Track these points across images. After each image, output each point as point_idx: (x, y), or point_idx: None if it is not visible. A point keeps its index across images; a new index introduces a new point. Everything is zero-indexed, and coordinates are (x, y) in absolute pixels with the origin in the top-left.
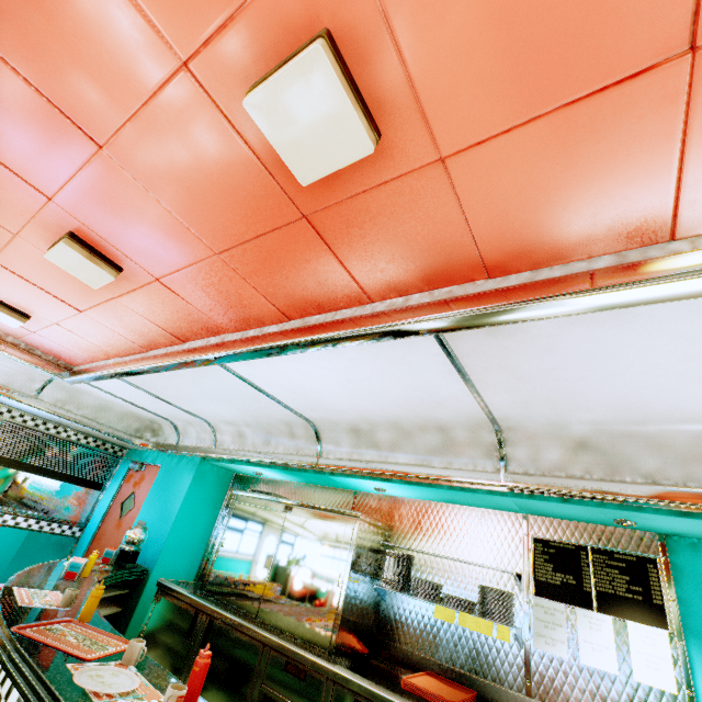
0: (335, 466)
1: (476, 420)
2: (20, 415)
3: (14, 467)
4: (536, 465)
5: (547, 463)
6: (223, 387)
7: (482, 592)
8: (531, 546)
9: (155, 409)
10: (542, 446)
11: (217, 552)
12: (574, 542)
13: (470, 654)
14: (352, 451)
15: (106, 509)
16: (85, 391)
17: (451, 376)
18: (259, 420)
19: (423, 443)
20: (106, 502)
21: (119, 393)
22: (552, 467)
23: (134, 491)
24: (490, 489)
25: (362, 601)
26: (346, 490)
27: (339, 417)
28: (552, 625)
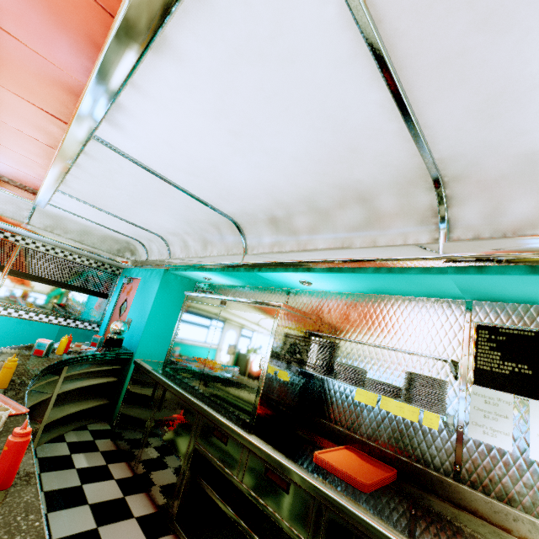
0: (257, 261)
1: (407, 174)
2: (32, 242)
3: (38, 281)
4: (494, 226)
5: (513, 220)
6: (137, 185)
7: (408, 379)
8: (473, 334)
9: (119, 229)
10: (506, 197)
11: (174, 340)
12: (534, 328)
13: (392, 434)
14: (273, 244)
15: (112, 312)
16: (64, 217)
17: (358, 68)
18: (193, 226)
19: (344, 223)
20: (111, 307)
21: (83, 214)
22: (520, 225)
23: (126, 298)
24: (425, 268)
25: (286, 381)
26: (280, 289)
27: (253, 206)
28: (494, 416)
